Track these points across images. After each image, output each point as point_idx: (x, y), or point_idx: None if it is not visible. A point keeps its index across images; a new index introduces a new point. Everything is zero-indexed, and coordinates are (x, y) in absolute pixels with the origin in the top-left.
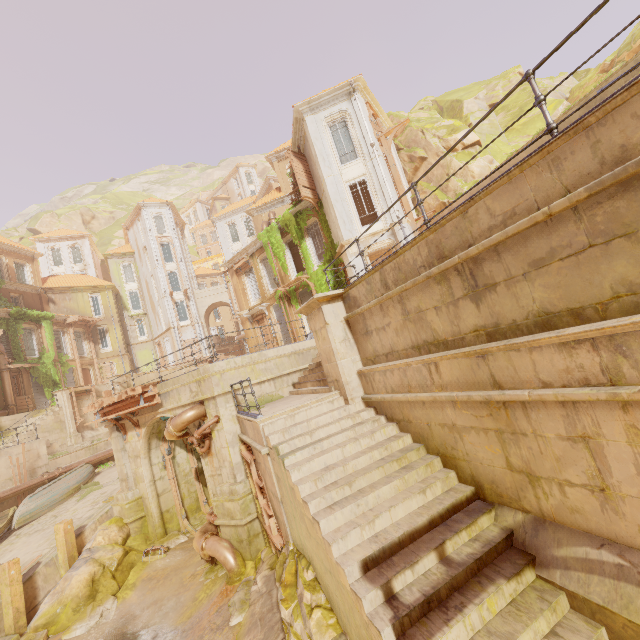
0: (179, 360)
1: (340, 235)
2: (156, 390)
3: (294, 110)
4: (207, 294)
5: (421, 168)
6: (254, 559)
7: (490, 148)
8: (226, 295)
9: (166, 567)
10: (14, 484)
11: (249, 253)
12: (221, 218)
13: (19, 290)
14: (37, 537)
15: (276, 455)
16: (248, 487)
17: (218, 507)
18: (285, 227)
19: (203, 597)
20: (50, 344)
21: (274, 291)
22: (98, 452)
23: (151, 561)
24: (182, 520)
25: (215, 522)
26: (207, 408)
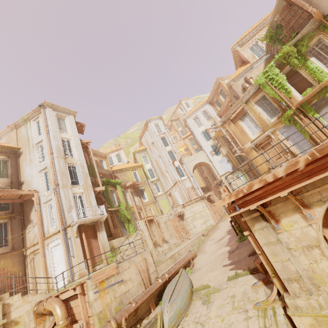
0: (187, 200)
1: None
2: None
3: None
4: (191, 159)
5: None
6: None
7: None
8: (202, 158)
9: None
10: (143, 288)
11: (243, 102)
12: (189, 116)
13: (102, 173)
14: None
15: None
16: None
17: None
18: (283, 60)
19: None
20: (122, 197)
21: (275, 118)
22: (176, 261)
23: None
24: None
25: None
26: None
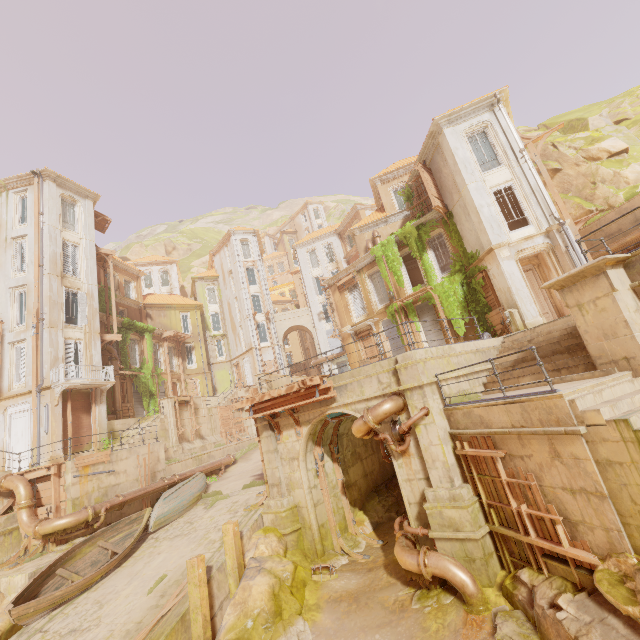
0: None
1: (485, 240)
2: (332, 382)
3: (433, 123)
4: (286, 317)
5: (553, 180)
6: (493, 585)
7: (637, 157)
8: (304, 319)
9: (347, 589)
10: (140, 485)
11: (356, 269)
12: (302, 245)
13: (125, 304)
14: (183, 541)
15: (625, 429)
16: (471, 494)
17: (432, 516)
18: (404, 240)
19: (437, 627)
20: (150, 355)
21: (383, 306)
22: (202, 464)
23: (323, 581)
24: (337, 538)
25: (430, 534)
26: (409, 399)
